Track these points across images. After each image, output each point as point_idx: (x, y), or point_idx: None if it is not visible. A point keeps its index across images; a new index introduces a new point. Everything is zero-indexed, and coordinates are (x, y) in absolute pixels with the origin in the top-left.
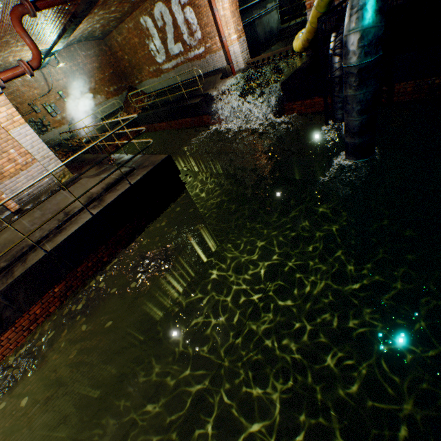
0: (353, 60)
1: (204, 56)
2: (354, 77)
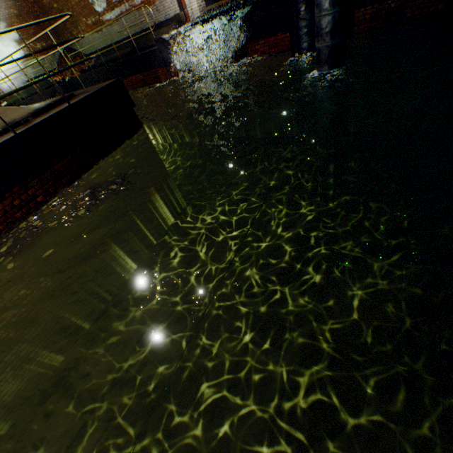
0: None
1: (153, 2)
2: None
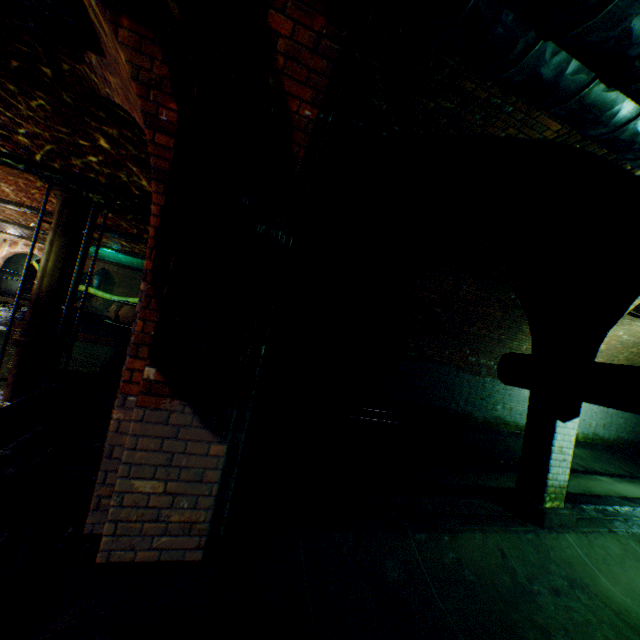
0: None
1: None
2: None
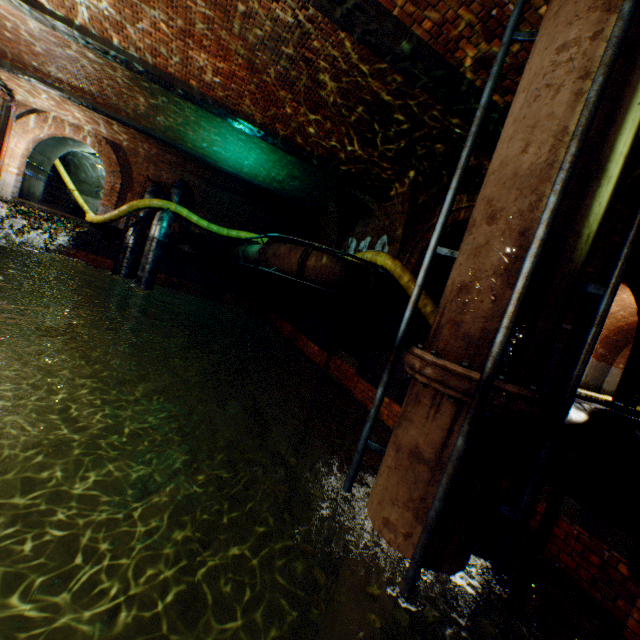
0: (158, 236)
1: None
2: (156, 243)
